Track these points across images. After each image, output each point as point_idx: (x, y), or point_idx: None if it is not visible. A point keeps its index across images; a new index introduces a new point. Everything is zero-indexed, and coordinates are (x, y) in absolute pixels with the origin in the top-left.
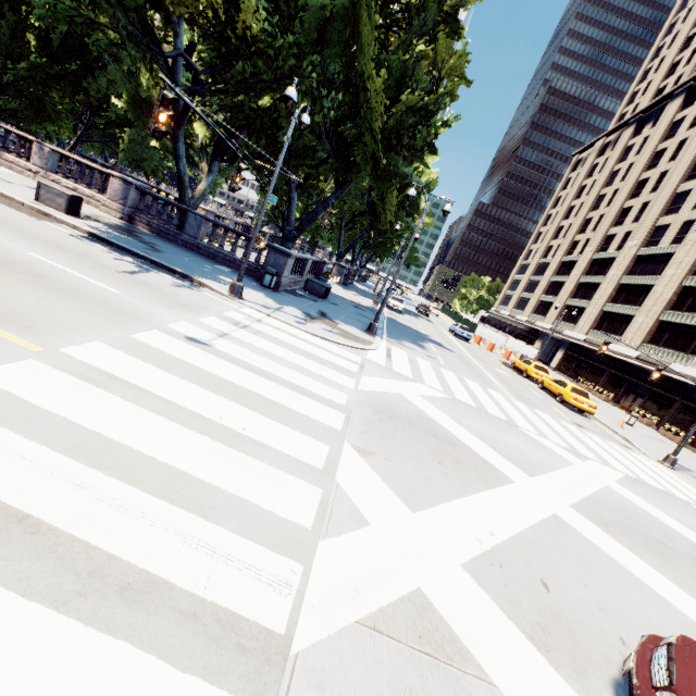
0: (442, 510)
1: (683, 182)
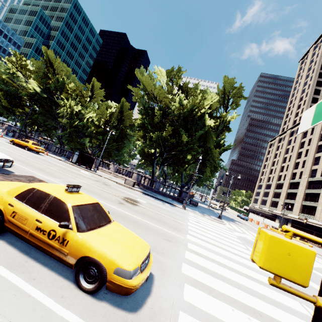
0: None
1: (316, 153)
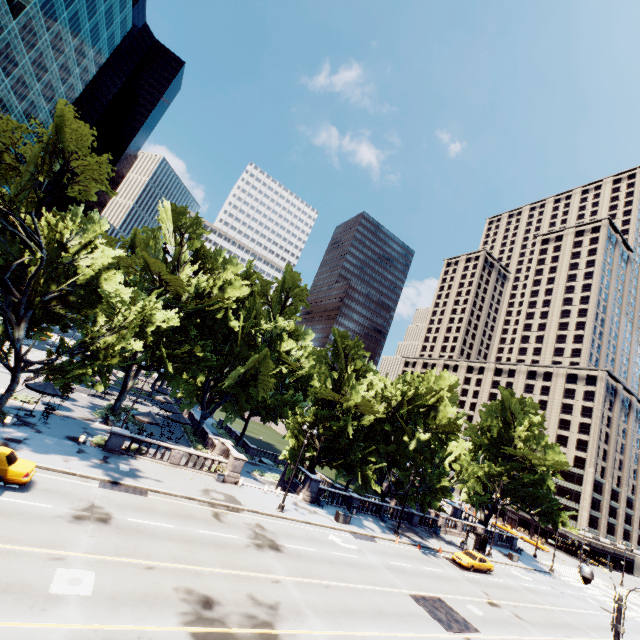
0: None
1: None
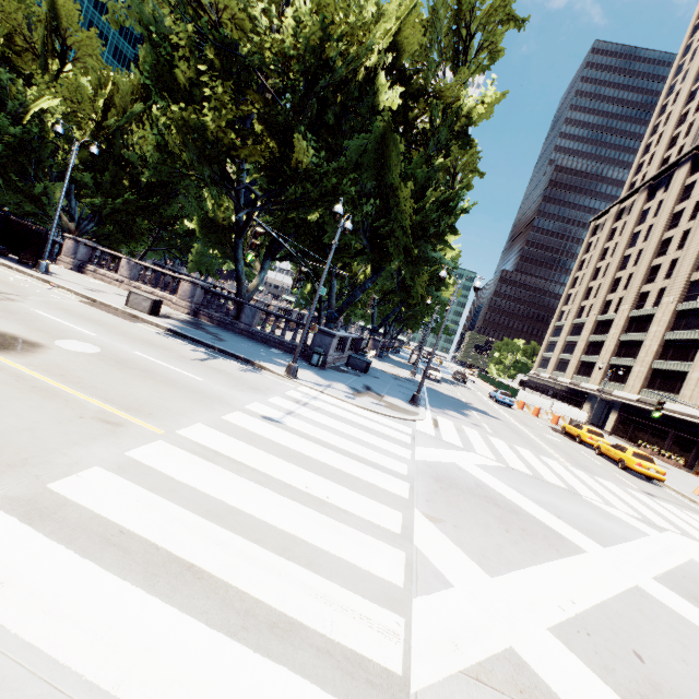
0: (518, 576)
1: None
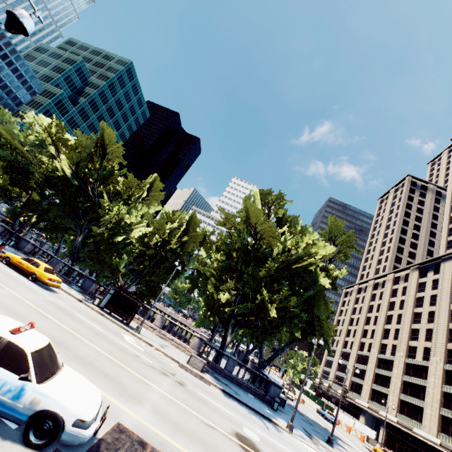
0: None
1: (412, 323)
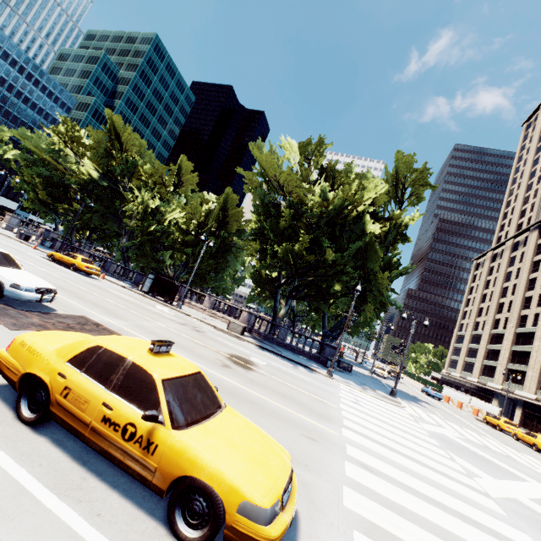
0: (505, 481)
1: None
